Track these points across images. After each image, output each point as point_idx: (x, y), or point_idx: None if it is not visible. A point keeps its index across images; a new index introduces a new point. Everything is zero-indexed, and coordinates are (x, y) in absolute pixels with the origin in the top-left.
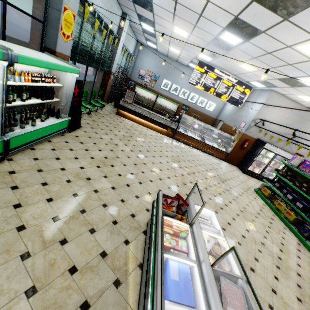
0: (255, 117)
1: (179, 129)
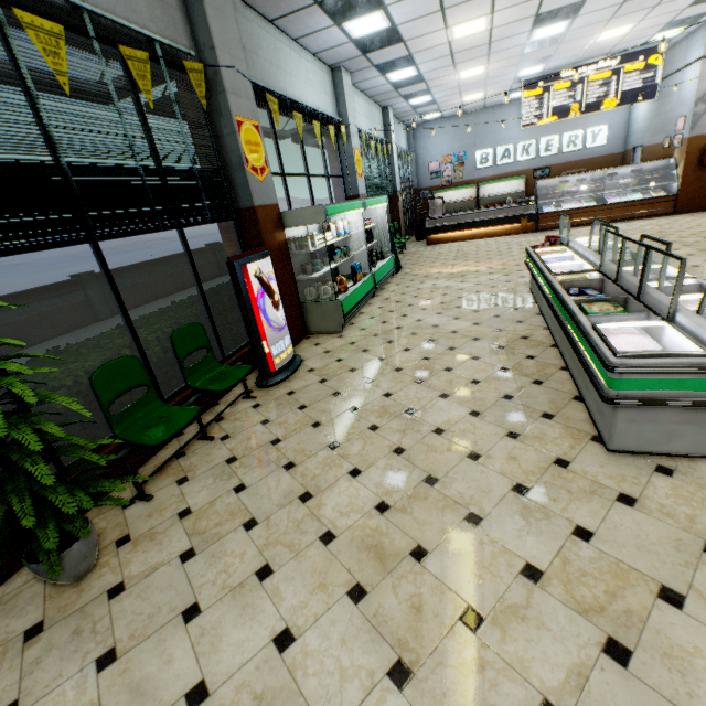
0: (699, 93)
1: (543, 210)
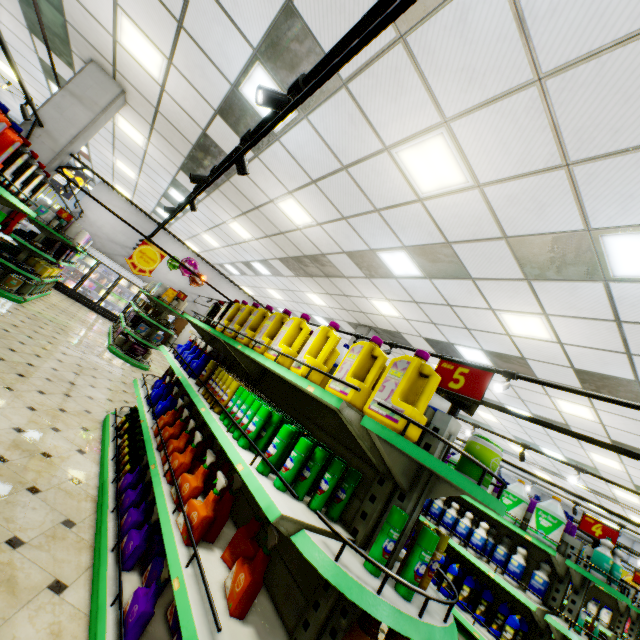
0: (77, 209)
1: None
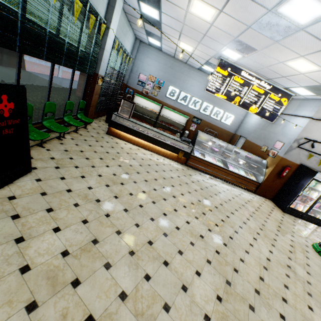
0: (299, 136)
1: (194, 152)
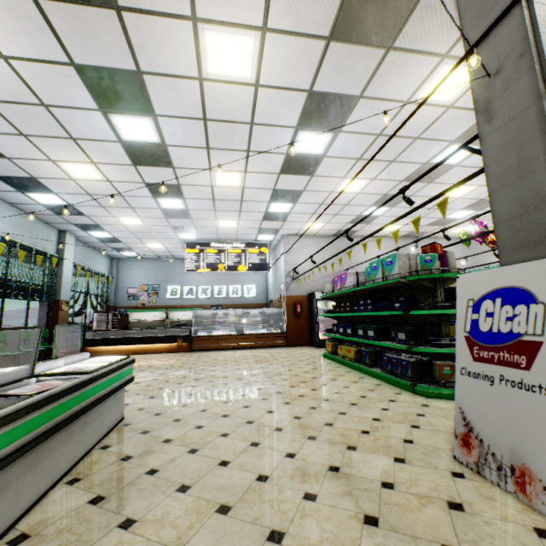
0: (286, 271)
1: (199, 333)
